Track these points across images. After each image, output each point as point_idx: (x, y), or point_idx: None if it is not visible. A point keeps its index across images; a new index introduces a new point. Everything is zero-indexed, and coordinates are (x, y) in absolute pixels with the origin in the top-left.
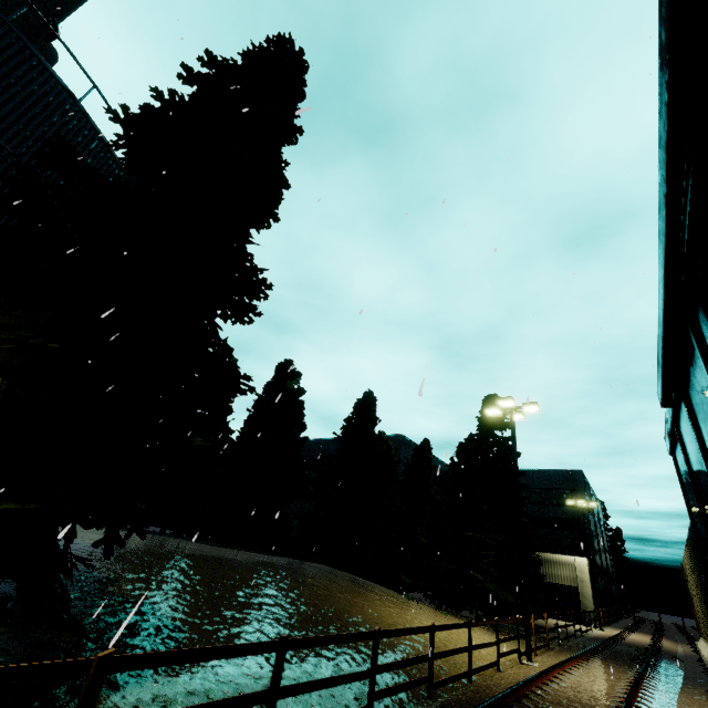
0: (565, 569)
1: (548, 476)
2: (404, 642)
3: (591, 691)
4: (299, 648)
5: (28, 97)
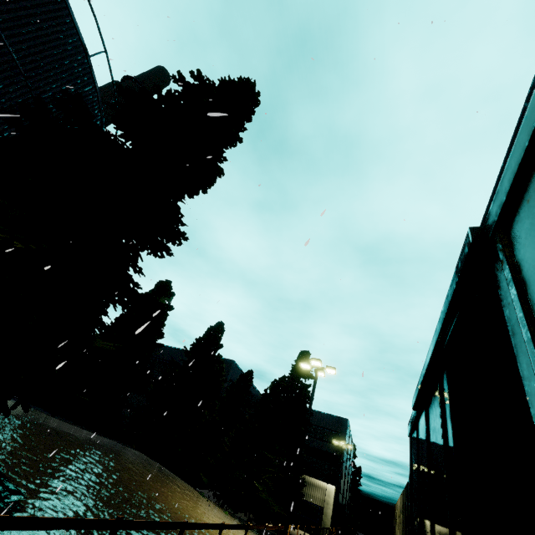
0: (319, 491)
1: (325, 418)
2: (194, 533)
3: None
4: (127, 529)
5: (52, 41)
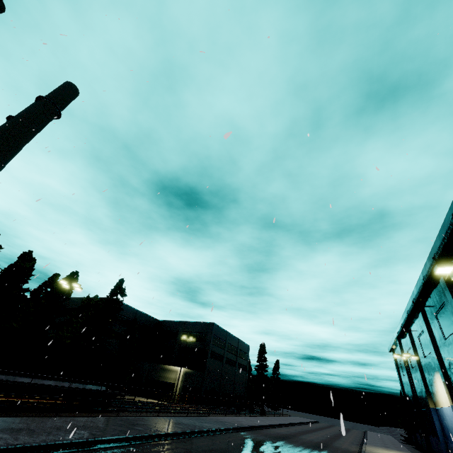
0: (174, 374)
1: (199, 325)
2: None
3: None
4: None
5: None
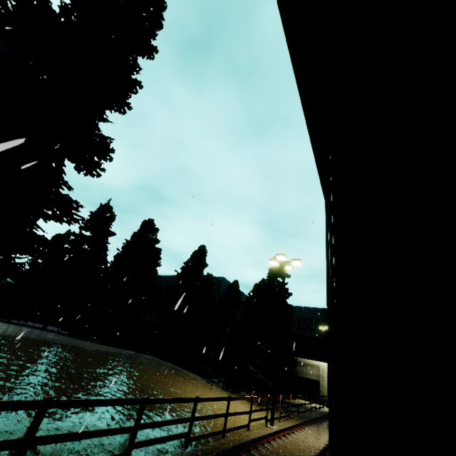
0: (314, 369)
1: (311, 311)
2: (184, 409)
3: (303, 446)
4: (63, 407)
5: None
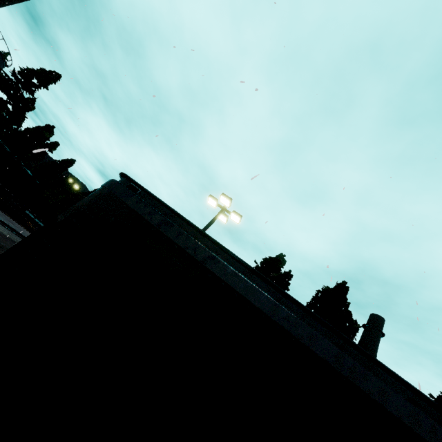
0: None
1: None
2: None
3: None
4: None
5: None
